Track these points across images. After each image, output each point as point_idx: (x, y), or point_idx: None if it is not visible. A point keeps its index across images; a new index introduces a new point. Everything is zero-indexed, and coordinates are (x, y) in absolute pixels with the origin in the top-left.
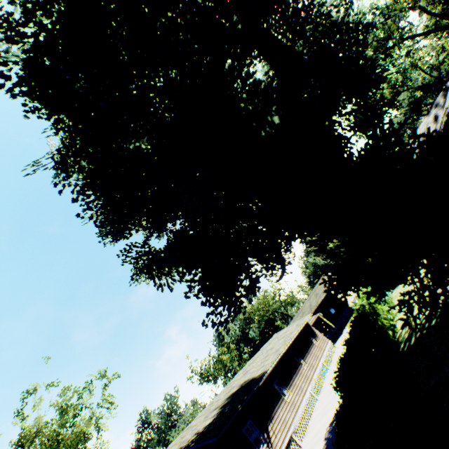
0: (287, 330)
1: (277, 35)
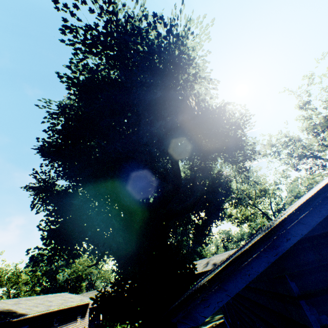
0: (73, 297)
1: (195, 163)
